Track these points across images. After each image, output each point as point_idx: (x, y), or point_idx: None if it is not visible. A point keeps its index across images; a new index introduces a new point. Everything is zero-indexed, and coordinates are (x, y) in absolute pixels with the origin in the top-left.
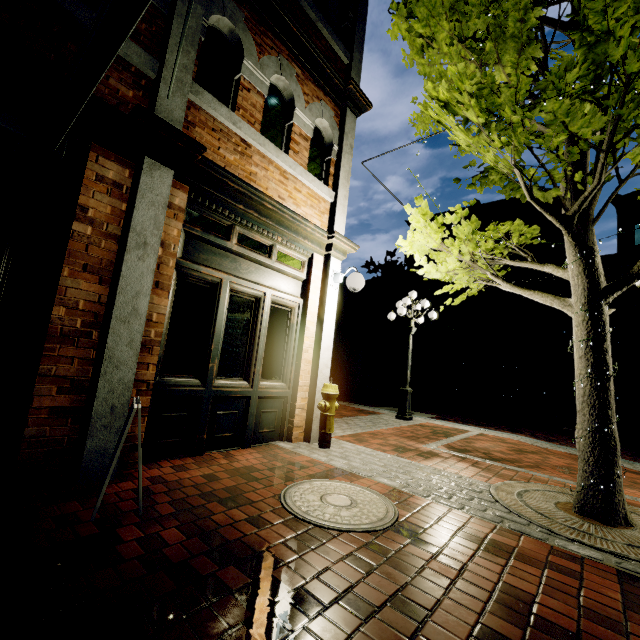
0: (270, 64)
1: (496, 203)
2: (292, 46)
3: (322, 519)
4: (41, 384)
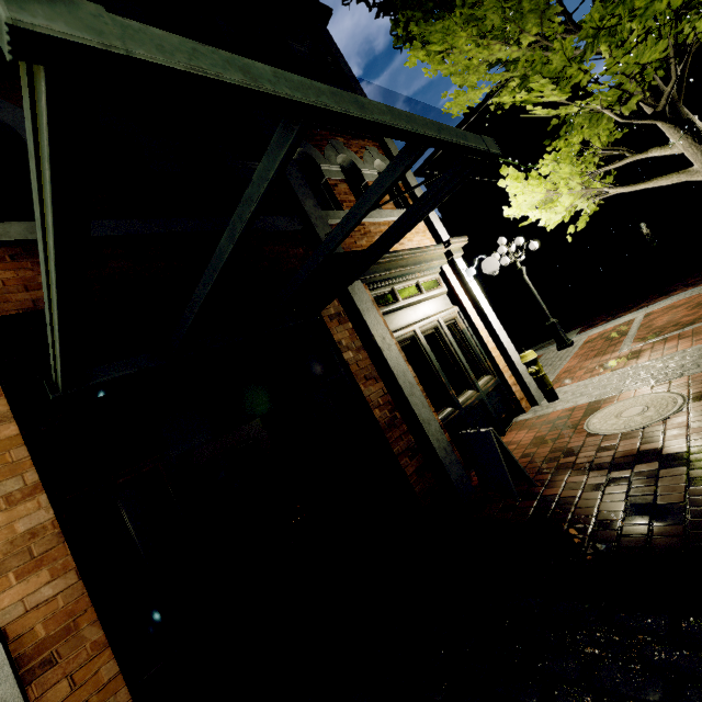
0: (330, 153)
1: (489, 96)
2: (328, 126)
3: (642, 424)
4: (401, 461)
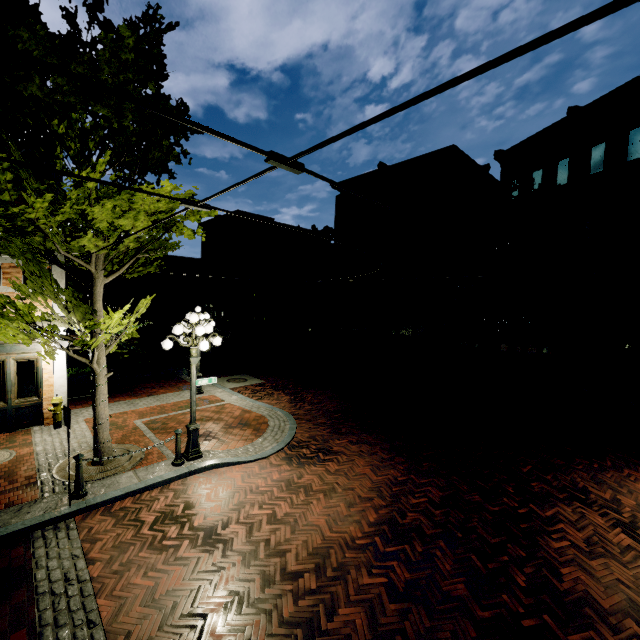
0: None
1: (398, 165)
2: None
3: None
4: None
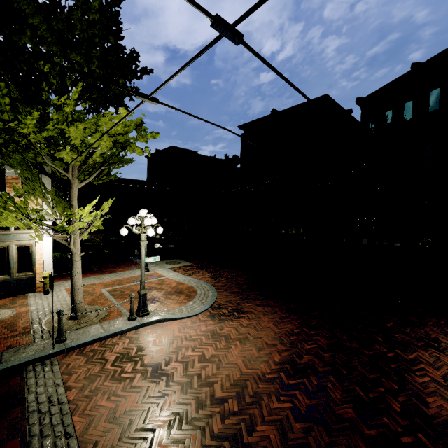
0: None
1: (286, 110)
2: None
3: None
4: None
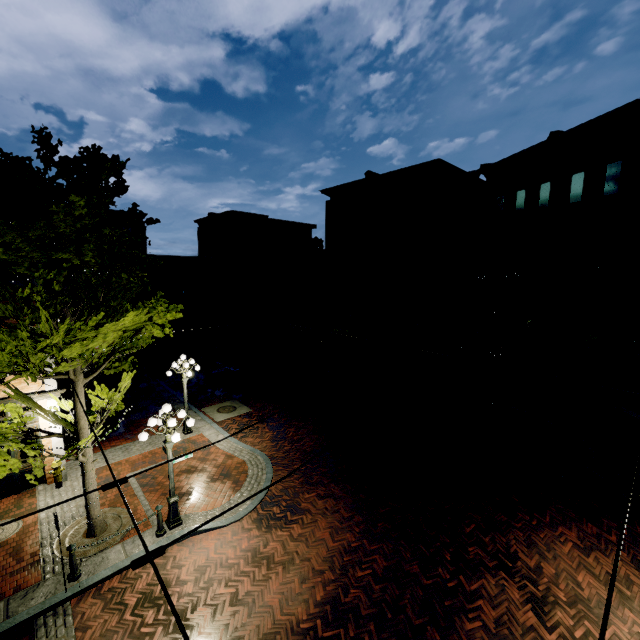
0: None
1: (385, 175)
2: None
3: None
4: None
